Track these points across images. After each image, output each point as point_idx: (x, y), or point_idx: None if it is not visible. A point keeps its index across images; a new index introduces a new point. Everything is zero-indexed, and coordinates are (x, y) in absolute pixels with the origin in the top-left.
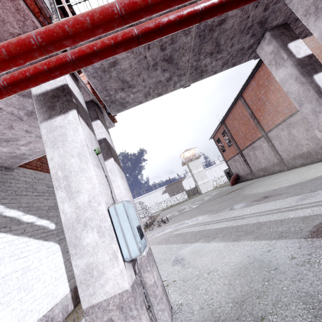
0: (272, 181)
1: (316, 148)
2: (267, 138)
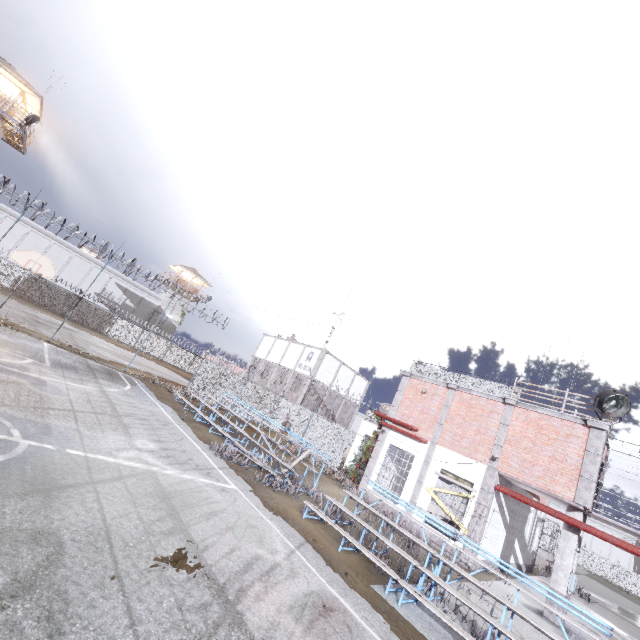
0: None
1: None
2: None
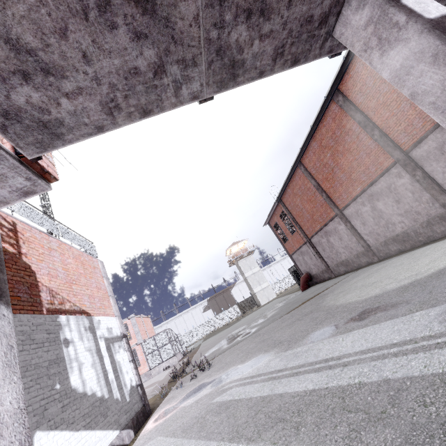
0: (364, 280)
1: (415, 226)
2: (343, 218)
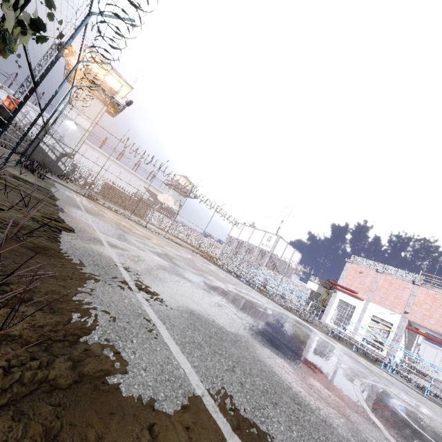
0: None
1: None
2: None
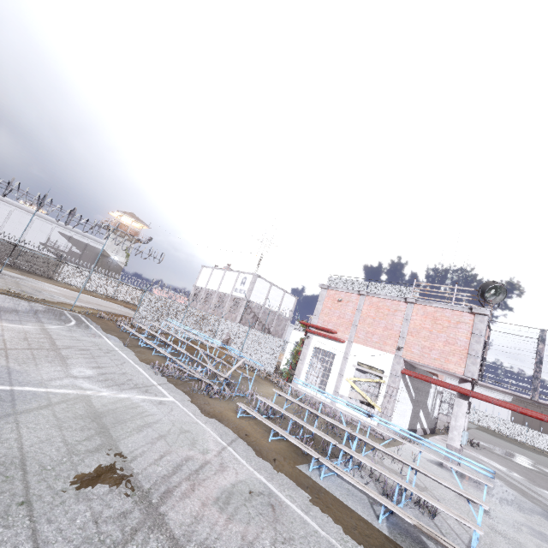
0: None
1: None
2: None
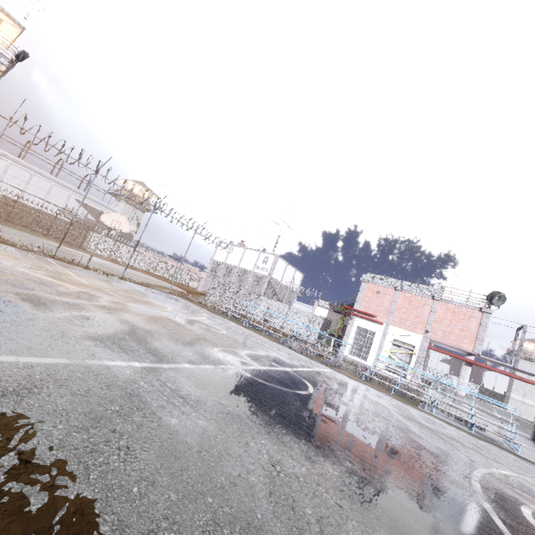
0: None
1: None
2: None
